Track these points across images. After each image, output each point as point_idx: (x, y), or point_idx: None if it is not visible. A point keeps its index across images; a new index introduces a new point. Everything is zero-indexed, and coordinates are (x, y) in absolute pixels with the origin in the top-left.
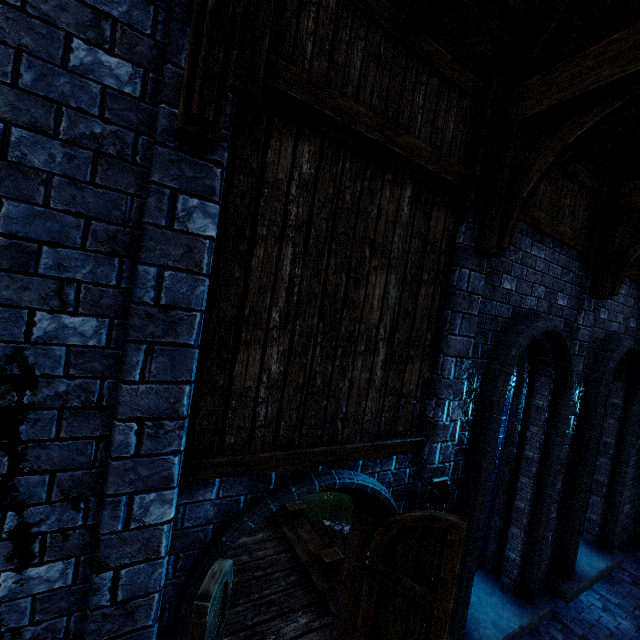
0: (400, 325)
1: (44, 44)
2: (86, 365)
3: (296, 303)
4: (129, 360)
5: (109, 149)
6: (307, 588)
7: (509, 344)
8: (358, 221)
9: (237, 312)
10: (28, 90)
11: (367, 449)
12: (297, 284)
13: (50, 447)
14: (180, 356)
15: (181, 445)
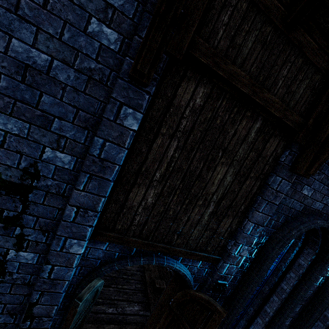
0: (227, 196)
1: (78, 19)
2: (62, 176)
3: (171, 171)
4: (80, 179)
5: (96, 76)
6: (143, 294)
7: (293, 226)
8: (220, 135)
9: (138, 168)
10: (65, 42)
11: (186, 253)
12: (174, 161)
13: (39, 206)
14: (103, 184)
15: (93, 223)
